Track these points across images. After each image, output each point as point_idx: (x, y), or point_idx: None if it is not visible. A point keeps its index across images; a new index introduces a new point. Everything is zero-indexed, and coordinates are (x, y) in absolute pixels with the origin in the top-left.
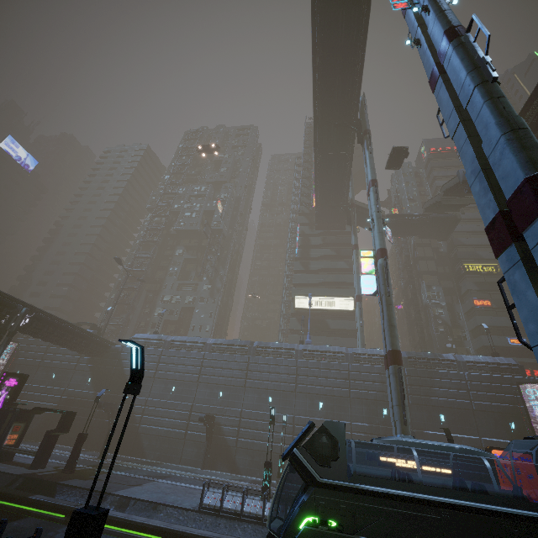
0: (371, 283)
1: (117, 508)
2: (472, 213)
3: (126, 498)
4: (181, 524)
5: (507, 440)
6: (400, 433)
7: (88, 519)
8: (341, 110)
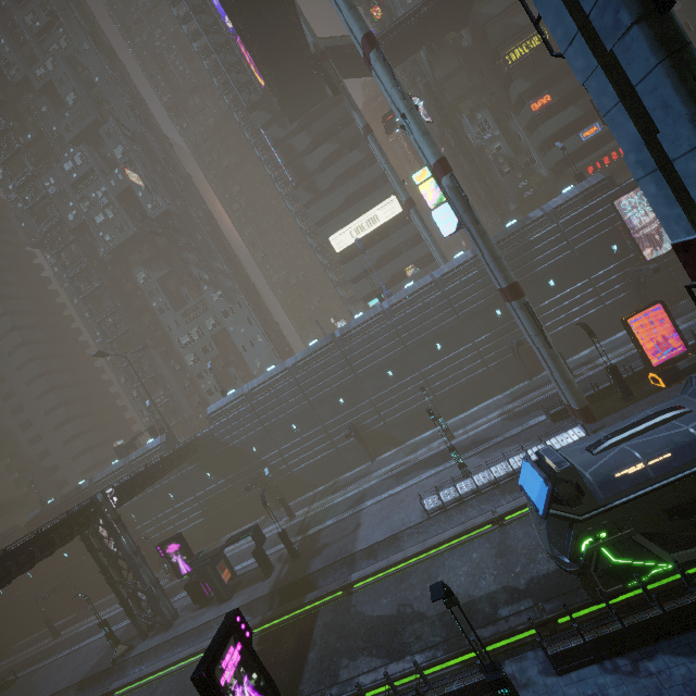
0: (448, 216)
1: (369, 558)
2: None
3: (369, 548)
4: (425, 534)
5: (613, 265)
6: (548, 357)
7: (501, 680)
8: None
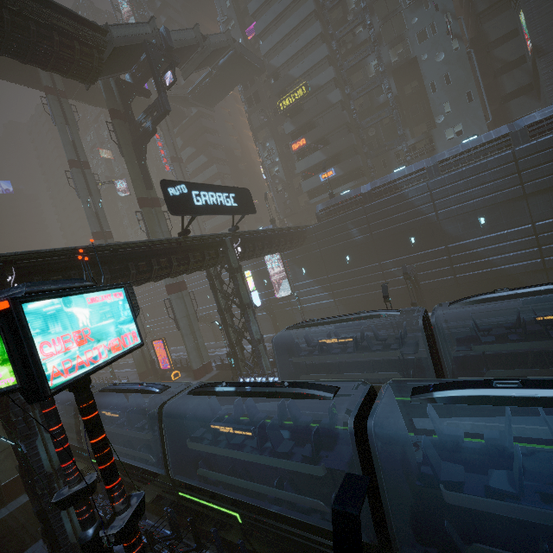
0: None
1: None
2: (278, 2)
3: None
4: None
5: (263, 292)
6: None
7: None
8: (21, 69)
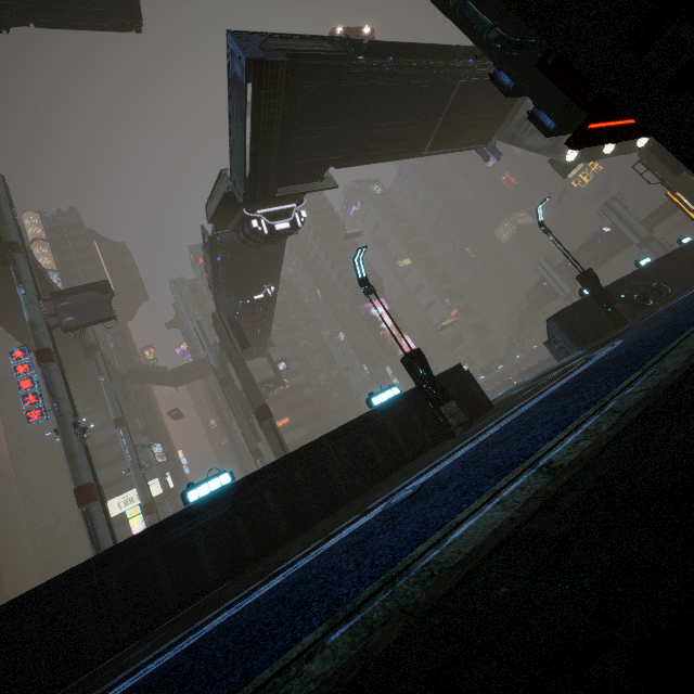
0: None
1: None
2: None
3: None
4: None
5: None
6: None
7: None
8: None
